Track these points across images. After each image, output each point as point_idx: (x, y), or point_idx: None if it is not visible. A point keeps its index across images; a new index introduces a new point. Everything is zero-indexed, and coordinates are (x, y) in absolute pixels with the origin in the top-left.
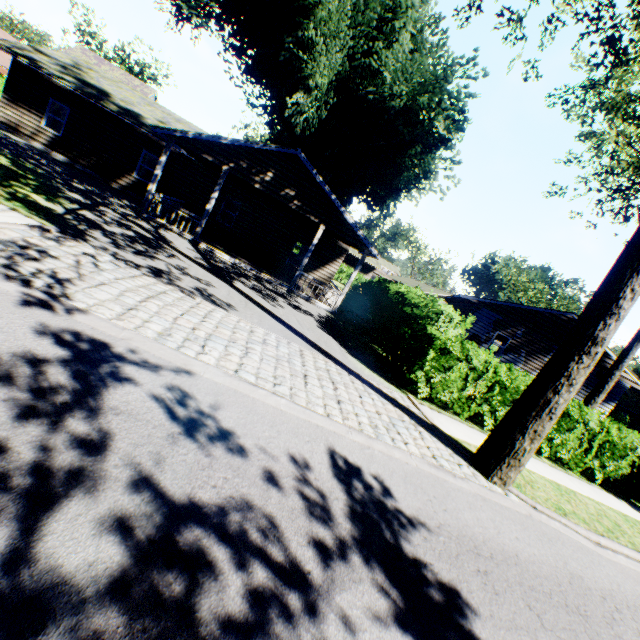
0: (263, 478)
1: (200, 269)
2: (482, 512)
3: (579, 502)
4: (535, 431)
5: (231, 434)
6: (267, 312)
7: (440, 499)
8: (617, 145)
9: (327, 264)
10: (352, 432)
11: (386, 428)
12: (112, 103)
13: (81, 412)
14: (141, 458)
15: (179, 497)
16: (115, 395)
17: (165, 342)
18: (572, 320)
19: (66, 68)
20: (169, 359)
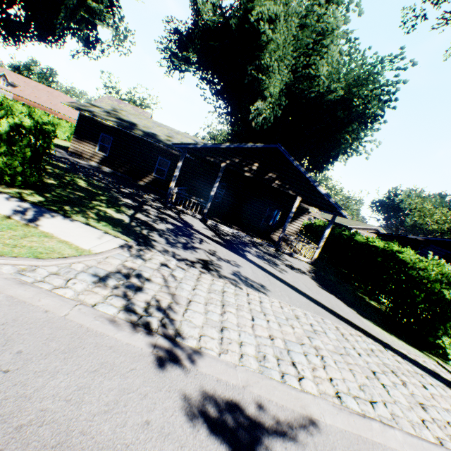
0: None
1: (222, 248)
2: None
3: None
4: None
5: None
6: (284, 283)
7: None
8: None
9: (293, 221)
10: None
11: None
12: (138, 130)
13: None
14: None
15: None
16: None
17: (269, 373)
18: None
19: (109, 112)
20: (288, 404)
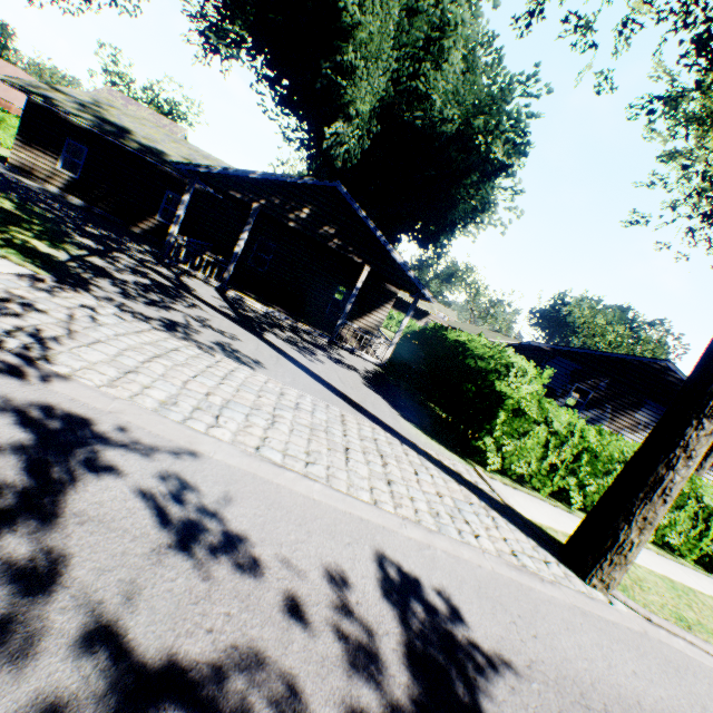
0: (283, 609)
1: (225, 320)
2: (584, 634)
3: (702, 605)
4: (645, 518)
5: (243, 541)
6: (303, 369)
7: (527, 619)
8: (707, 164)
9: (374, 310)
10: (407, 525)
11: (450, 515)
12: (133, 141)
13: (28, 523)
14: (105, 592)
15: (153, 655)
16: (84, 493)
17: (167, 413)
18: (666, 368)
19: (84, 106)
20: (170, 436)
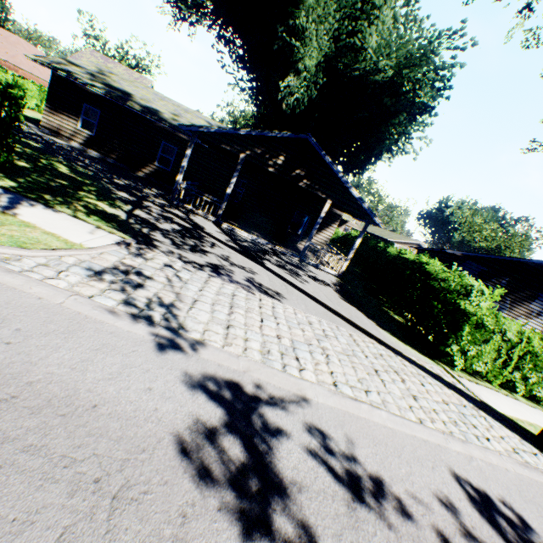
0: None
1: (237, 254)
2: None
3: None
4: None
5: (383, 483)
6: (303, 292)
7: None
8: None
9: (323, 229)
10: (448, 439)
11: (462, 422)
12: (135, 103)
13: (276, 500)
14: None
15: None
16: (282, 460)
17: (271, 363)
18: None
19: (94, 75)
20: (286, 387)
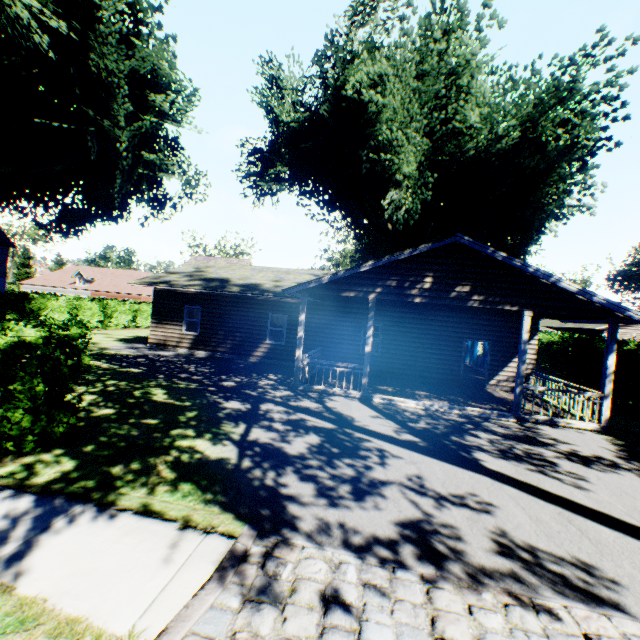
0: None
1: (427, 460)
2: None
3: None
4: None
5: None
6: (616, 526)
7: None
8: None
9: (516, 352)
10: None
11: None
12: (233, 285)
13: None
14: None
15: None
16: None
17: None
18: None
19: (191, 275)
20: None
